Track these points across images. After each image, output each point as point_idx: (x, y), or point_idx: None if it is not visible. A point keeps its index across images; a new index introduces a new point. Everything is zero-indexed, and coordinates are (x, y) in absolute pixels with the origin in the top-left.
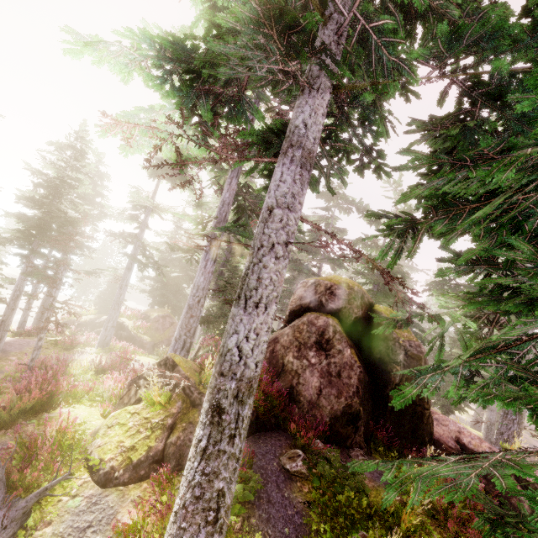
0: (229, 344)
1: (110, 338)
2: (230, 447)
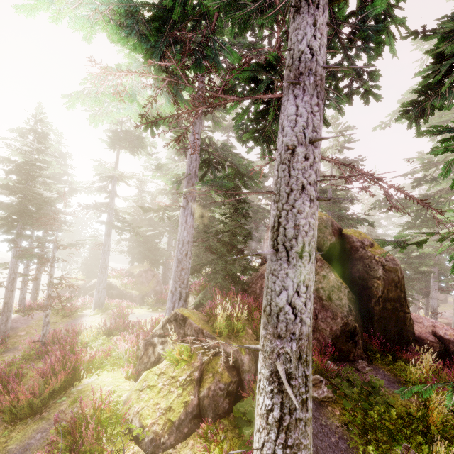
0: (278, 302)
1: (103, 298)
2: (303, 411)
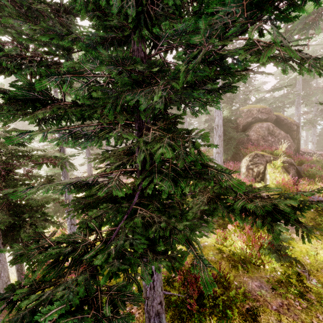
0: None
1: None
2: None
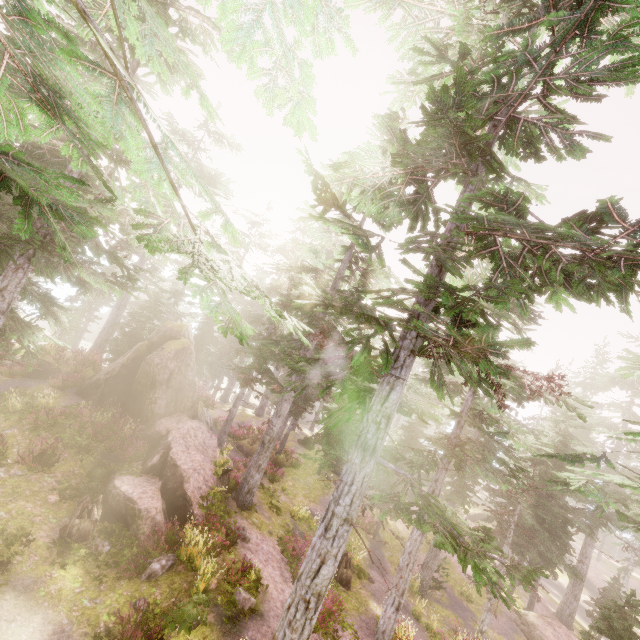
0: None
1: None
2: None
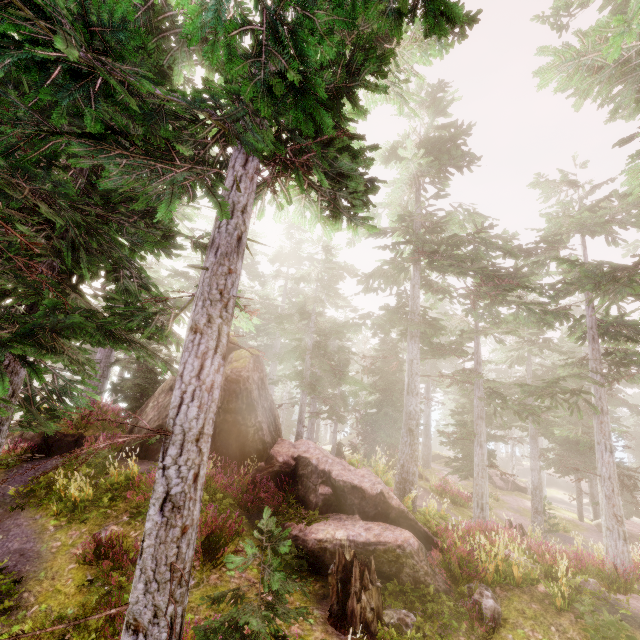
0: None
1: None
2: None
